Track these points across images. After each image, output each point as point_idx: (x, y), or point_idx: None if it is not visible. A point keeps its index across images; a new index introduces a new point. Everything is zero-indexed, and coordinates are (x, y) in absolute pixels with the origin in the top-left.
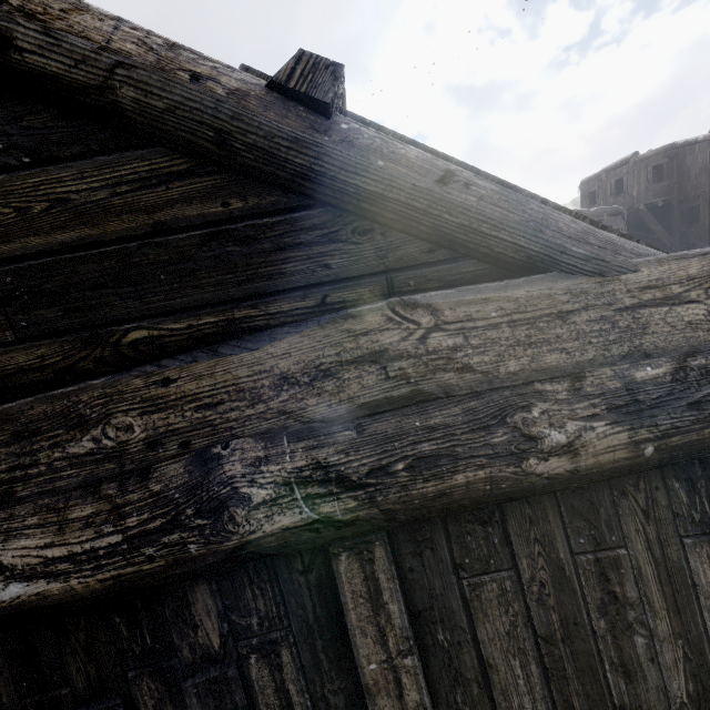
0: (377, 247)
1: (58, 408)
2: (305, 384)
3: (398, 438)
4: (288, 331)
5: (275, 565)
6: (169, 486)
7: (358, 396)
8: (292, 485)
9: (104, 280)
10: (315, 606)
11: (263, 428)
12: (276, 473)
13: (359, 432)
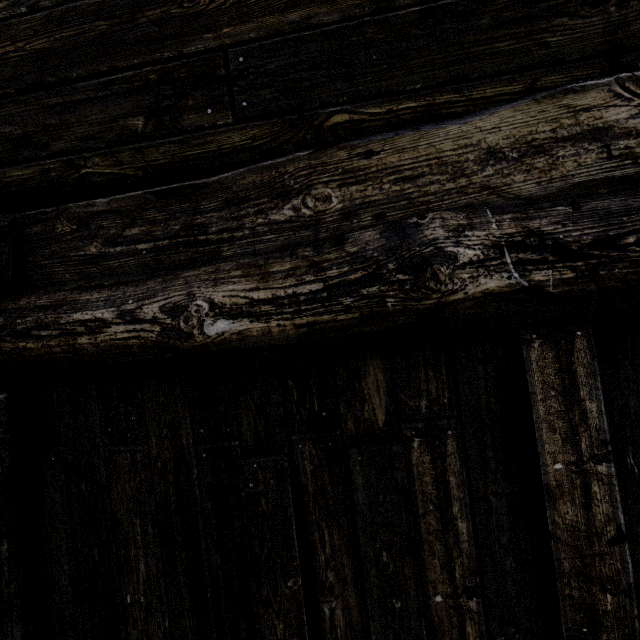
0: (608, 21)
1: (266, 178)
2: (514, 159)
3: (627, 213)
4: (498, 108)
5: (454, 347)
6: (366, 247)
7: (574, 174)
8: (503, 247)
9: (321, 60)
10: (490, 398)
11: (462, 202)
12: (484, 236)
13: (576, 207)
